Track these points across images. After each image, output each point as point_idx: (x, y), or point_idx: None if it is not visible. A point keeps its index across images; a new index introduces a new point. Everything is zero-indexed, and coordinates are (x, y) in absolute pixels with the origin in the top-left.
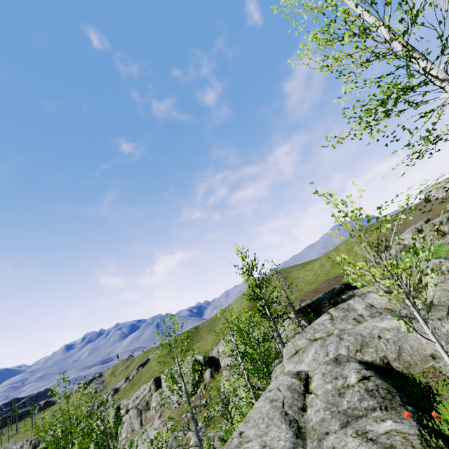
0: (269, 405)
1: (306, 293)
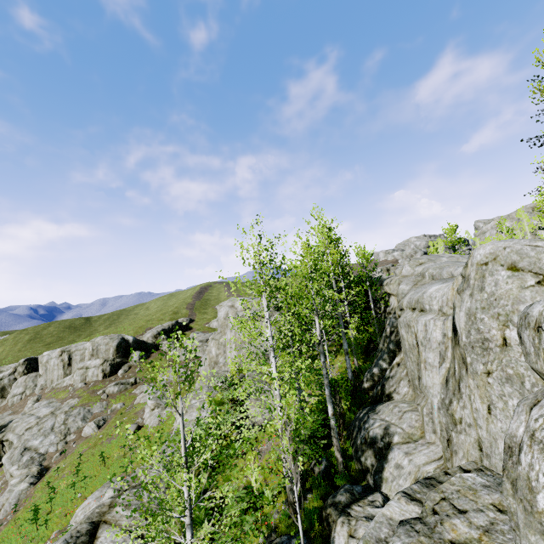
0: (449, 263)
1: None
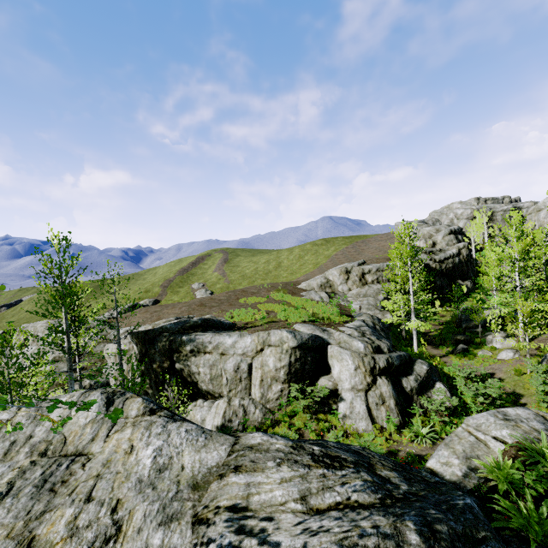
0: None
1: (198, 300)
